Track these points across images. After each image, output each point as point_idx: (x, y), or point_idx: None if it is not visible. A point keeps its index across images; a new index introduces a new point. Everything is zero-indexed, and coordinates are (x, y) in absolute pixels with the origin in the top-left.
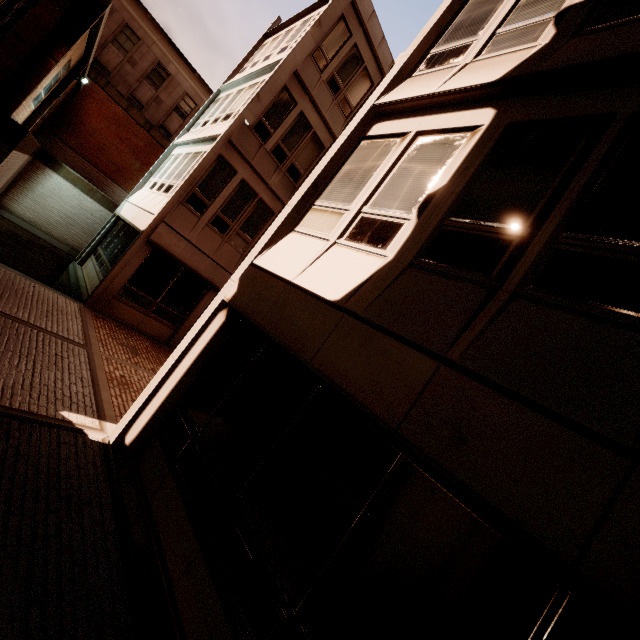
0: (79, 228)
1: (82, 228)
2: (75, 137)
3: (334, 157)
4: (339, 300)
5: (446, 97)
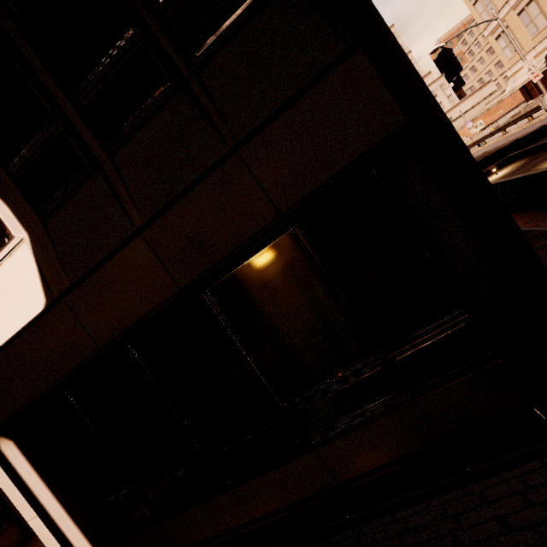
0: None
1: None
2: None
3: None
4: (47, 300)
5: None
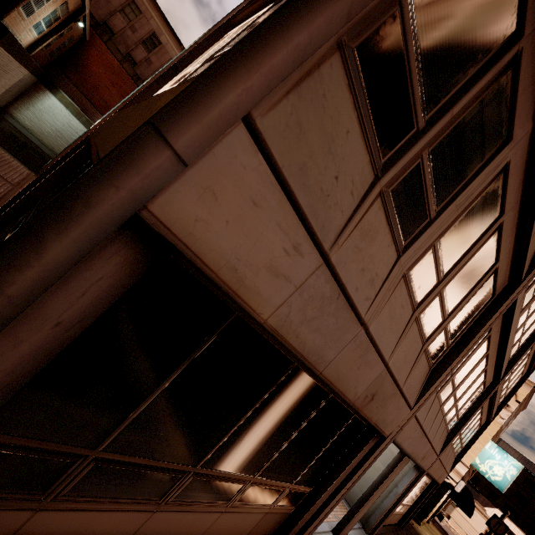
0: (65, 141)
1: (67, 142)
2: (77, 76)
3: (193, 51)
4: None
5: (258, 2)
